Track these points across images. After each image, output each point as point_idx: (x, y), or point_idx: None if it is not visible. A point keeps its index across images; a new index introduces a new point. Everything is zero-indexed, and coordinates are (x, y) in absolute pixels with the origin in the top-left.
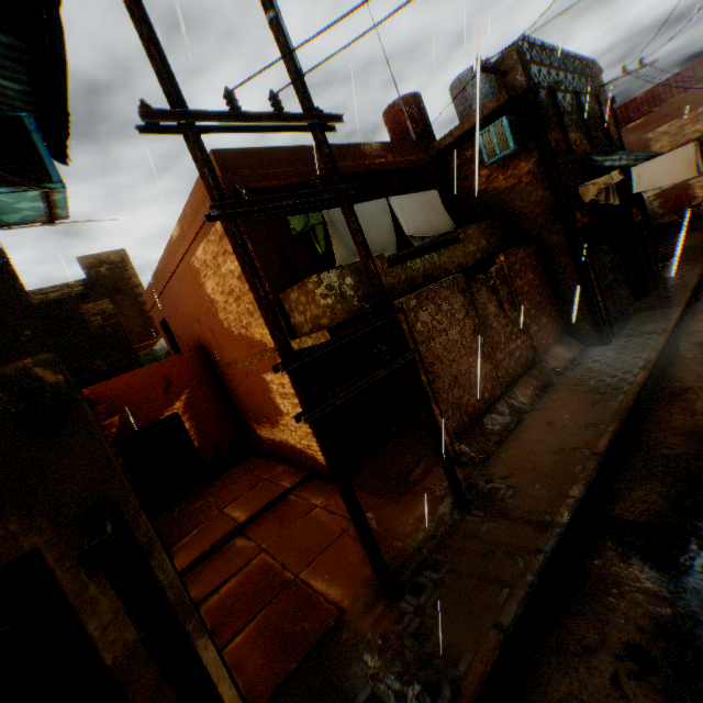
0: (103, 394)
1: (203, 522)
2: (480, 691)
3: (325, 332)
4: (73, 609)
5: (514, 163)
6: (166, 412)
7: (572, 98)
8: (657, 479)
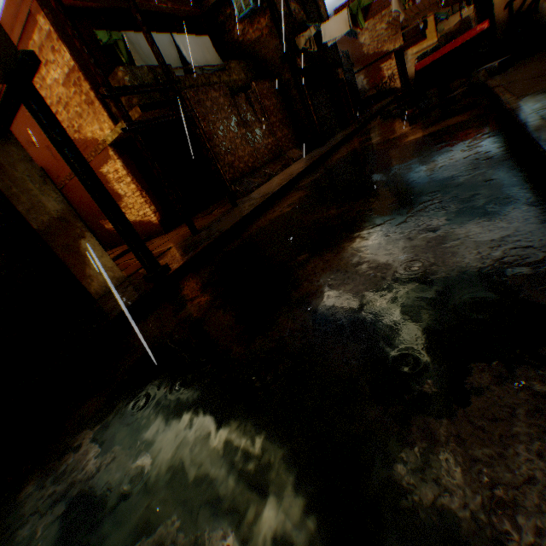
0: None
1: None
2: (230, 228)
3: (137, 108)
4: (6, 199)
5: (257, 20)
6: None
7: None
8: (319, 172)
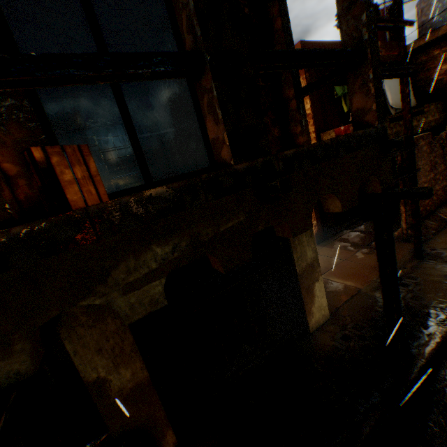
0: None
1: None
2: None
3: None
4: (288, 248)
5: None
6: None
7: None
8: None
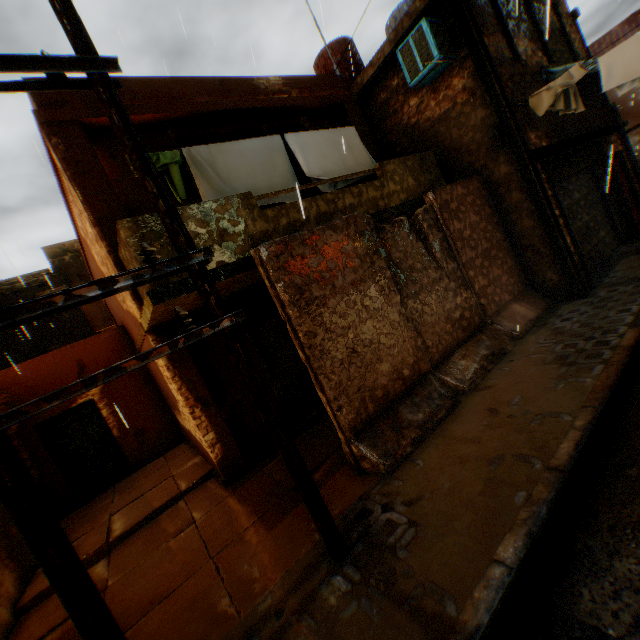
0: (5, 383)
1: (88, 531)
2: None
3: (147, 296)
4: None
5: (446, 82)
6: (80, 399)
7: (520, 3)
8: None
